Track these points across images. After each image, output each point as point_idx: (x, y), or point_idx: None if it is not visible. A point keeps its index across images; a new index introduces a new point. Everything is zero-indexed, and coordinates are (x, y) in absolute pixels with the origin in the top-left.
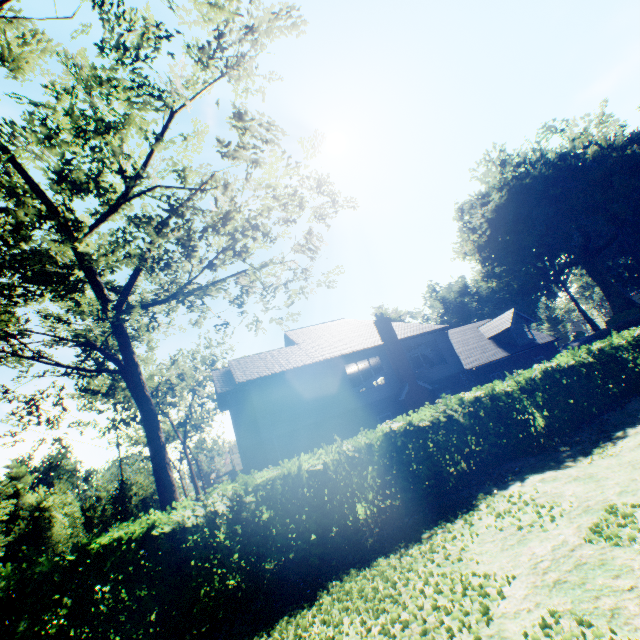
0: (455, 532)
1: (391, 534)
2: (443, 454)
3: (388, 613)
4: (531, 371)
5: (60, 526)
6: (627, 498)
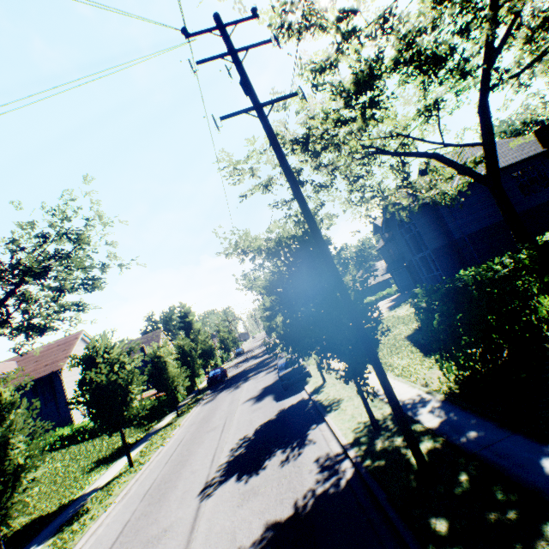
0: None
1: None
2: None
3: None
4: None
5: None
6: None
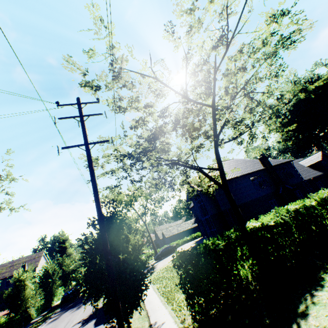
0: None
1: None
2: None
3: None
4: None
5: None
6: None
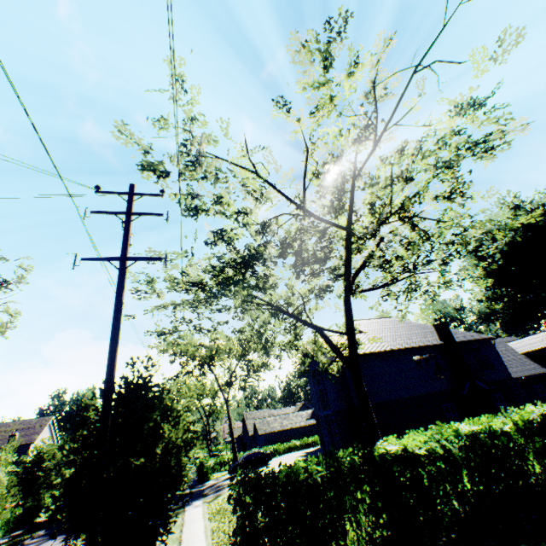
0: None
1: None
2: None
3: None
4: None
5: None
6: None
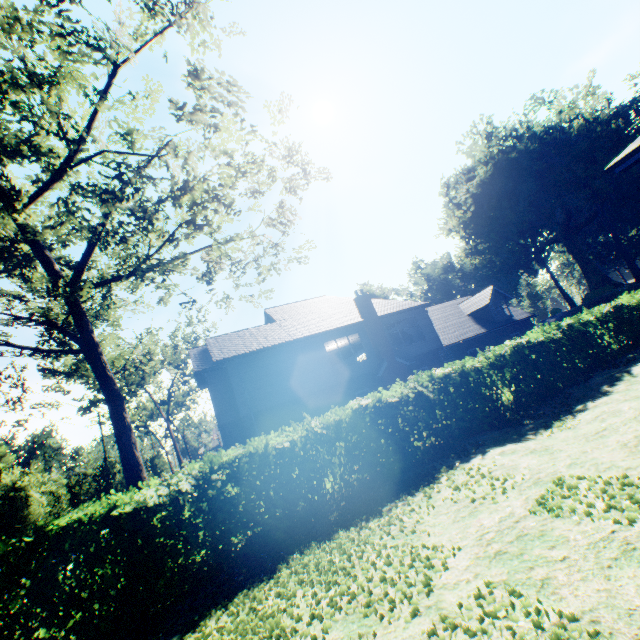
0: (414, 505)
1: (355, 507)
2: (411, 429)
3: (339, 585)
4: (502, 347)
5: (38, 505)
6: (575, 470)
